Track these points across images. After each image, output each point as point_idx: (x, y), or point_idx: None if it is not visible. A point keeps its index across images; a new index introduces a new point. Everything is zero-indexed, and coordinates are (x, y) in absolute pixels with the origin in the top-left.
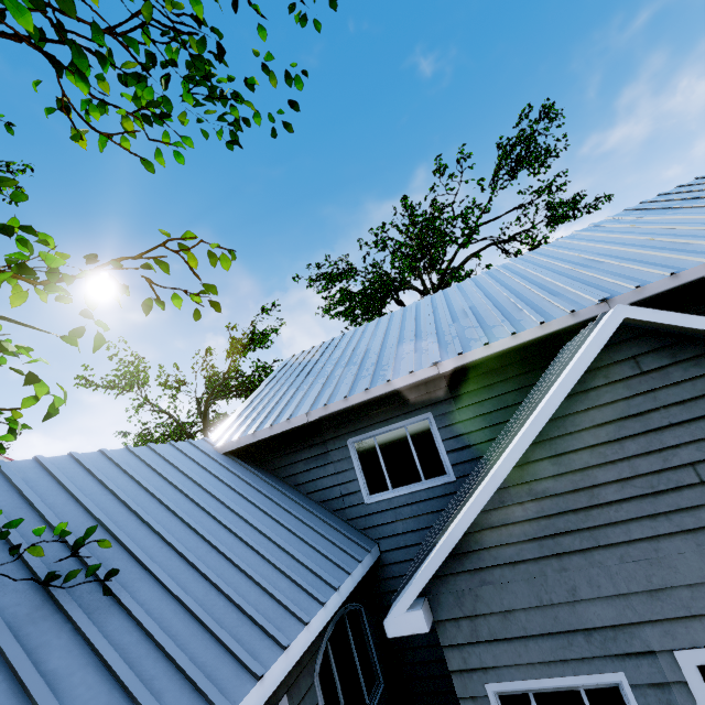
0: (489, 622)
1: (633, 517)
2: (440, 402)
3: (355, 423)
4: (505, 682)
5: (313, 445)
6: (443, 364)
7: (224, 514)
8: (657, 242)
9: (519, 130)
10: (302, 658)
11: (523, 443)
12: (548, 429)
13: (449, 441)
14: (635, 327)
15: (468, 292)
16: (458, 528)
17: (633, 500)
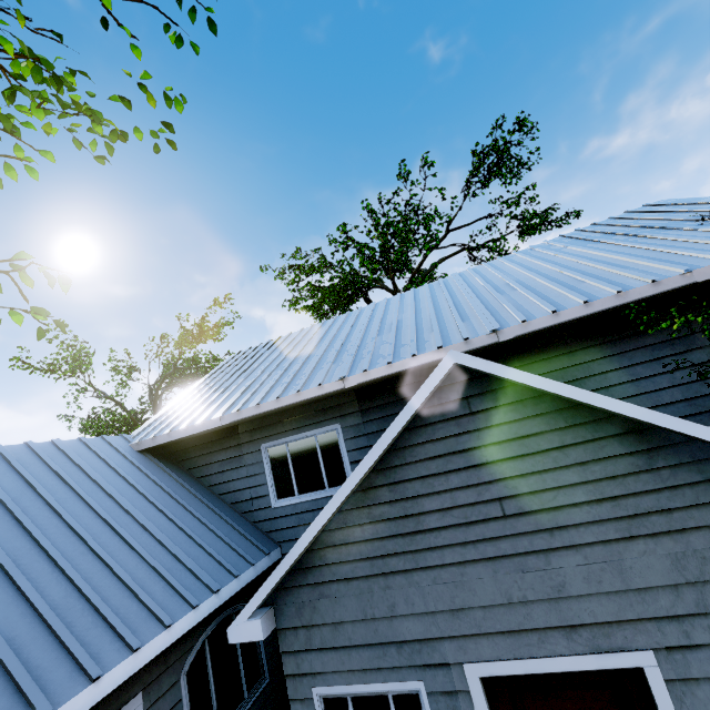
0: (322, 632)
1: (448, 543)
2: (348, 414)
3: (269, 429)
4: (328, 686)
5: (229, 448)
6: (349, 379)
7: (116, 515)
8: (562, 276)
9: (492, 140)
10: (169, 657)
11: (360, 471)
12: (390, 458)
13: (354, 452)
14: (471, 370)
15: (405, 304)
16: (299, 546)
17: (450, 528)
